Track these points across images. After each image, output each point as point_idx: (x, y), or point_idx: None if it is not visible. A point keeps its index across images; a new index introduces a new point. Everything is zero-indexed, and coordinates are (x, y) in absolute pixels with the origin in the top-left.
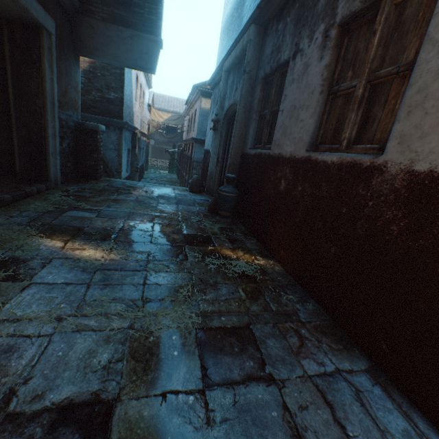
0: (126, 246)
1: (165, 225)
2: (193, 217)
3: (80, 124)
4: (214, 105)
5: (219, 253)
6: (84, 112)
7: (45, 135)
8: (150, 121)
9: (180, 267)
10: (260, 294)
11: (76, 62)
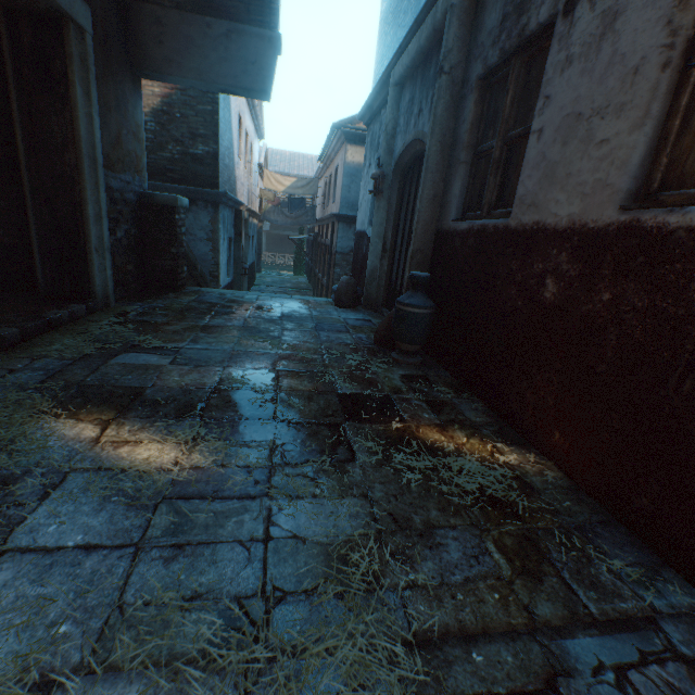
0: (225, 431)
1: (300, 375)
2: (348, 355)
3: (146, 197)
4: (371, 153)
5: (417, 438)
6: (155, 181)
7: (83, 216)
8: (263, 191)
9: (341, 483)
10: (541, 558)
11: (135, 89)
